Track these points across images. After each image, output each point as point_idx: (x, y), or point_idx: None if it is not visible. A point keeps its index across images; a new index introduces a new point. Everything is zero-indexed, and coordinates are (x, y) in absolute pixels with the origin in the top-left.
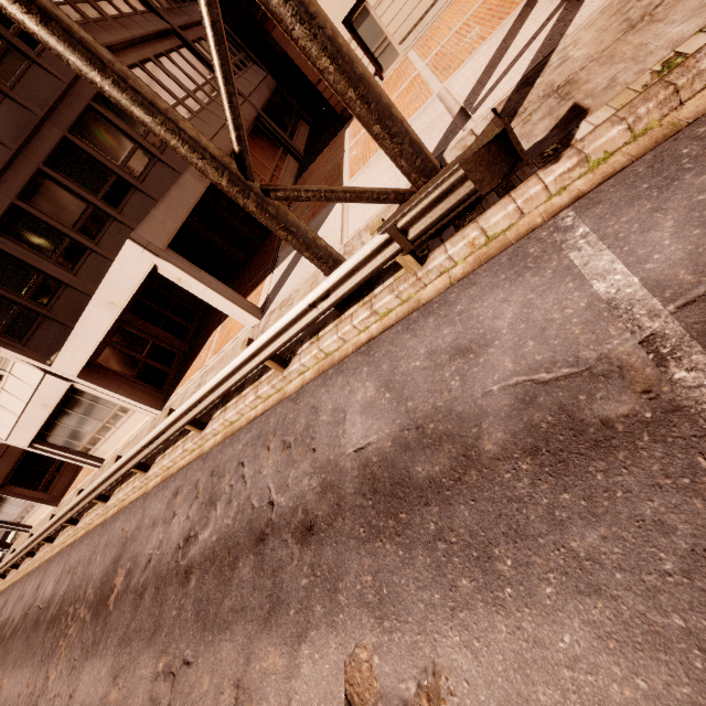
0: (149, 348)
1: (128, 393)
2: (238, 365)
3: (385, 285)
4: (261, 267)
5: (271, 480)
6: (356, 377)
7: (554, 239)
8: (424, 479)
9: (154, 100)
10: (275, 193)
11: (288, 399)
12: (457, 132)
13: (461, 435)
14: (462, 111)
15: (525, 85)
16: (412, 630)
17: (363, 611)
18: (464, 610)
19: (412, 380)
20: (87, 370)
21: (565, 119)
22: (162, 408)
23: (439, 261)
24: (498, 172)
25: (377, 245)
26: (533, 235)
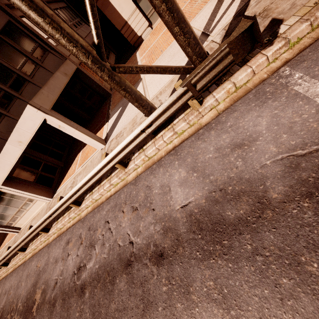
0: (42, 166)
1: (32, 191)
2: (100, 168)
3: (179, 118)
4: (100, 120)
5: (129, 229)
6: (172, 167)
7: (281, 82)
8: (234, 219)
9: (44, 8)
10: (118, 69)
11: (130, 184)
12: (203, 43)
13: (253, 191)
14: (203, 33)
15: (238, 16)
16: (253, 316)
17: (212, 305)
18: (291, 299)
19: (209, 164)
20: (7, 180)
21: (269, 26)
22: (53, 197)
23: (211, 102)
24: (246, 49)
25: (180, 94)
26: (266, 82)
